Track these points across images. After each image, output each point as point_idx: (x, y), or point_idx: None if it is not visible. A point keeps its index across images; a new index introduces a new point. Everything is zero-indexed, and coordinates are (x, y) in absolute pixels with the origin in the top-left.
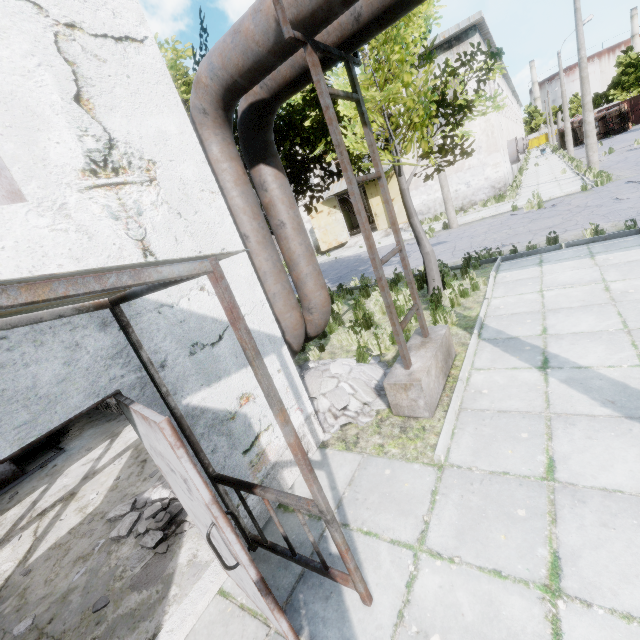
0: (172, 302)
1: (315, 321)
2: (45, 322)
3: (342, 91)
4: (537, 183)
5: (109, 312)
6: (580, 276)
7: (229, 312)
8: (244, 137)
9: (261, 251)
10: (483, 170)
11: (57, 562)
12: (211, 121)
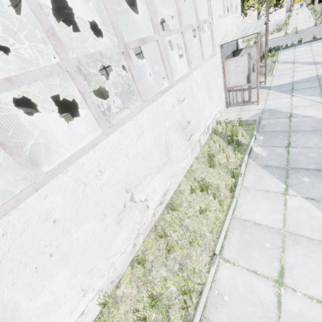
0: None
1: None
2: None
3: None
4: (296, 23)
5: None
6: (305, 49)
7: (267, 30)
8: None
9: None
10: (274, 15)
11: None
12: None
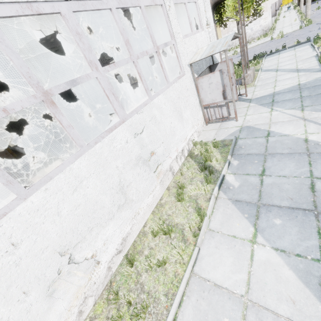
0: None
1: None
2: None
3: (241, 2)
4: (282, 27)
5: None
6: (289, 54)
7: (240, 43)
8: None
9: None
10: (259, 21)
11: None
12: None
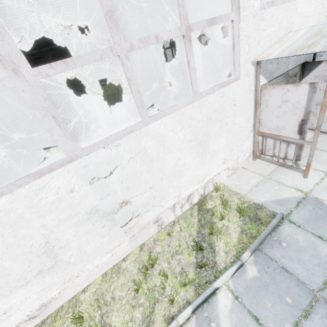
0: None
1: None
2: None
3: None
4: None
5: None
6: None
7: None
8: None
9: None
10: None
11: None
12: None
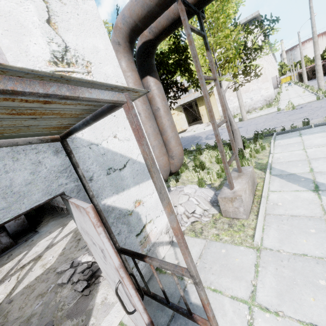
0: (97, 142)
1: (175, 163)
2: (20, 146)
3: (196, 28)
4: (289, 98)
5: (60, 144)
6: None
7: (136, 132)
8: (139, 61)
9: (147, 122)
10: (260, 91)
11: (27, 296)
12: (122, 49)
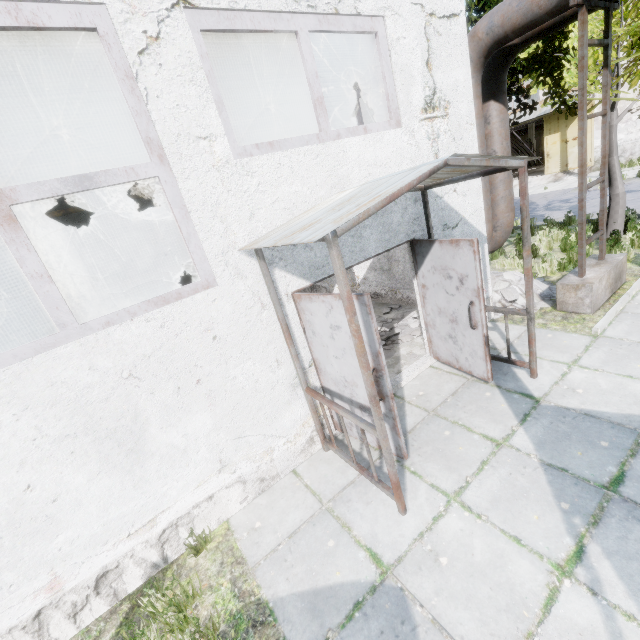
0: (441, 195)
1: (496, 238)
2: None
3: (597, 40)
4: None
5: (418, 194)
6: None
7: (523, 190)
8: (483, 77)
9: None
10: None
11: None
12: (472, 67)
